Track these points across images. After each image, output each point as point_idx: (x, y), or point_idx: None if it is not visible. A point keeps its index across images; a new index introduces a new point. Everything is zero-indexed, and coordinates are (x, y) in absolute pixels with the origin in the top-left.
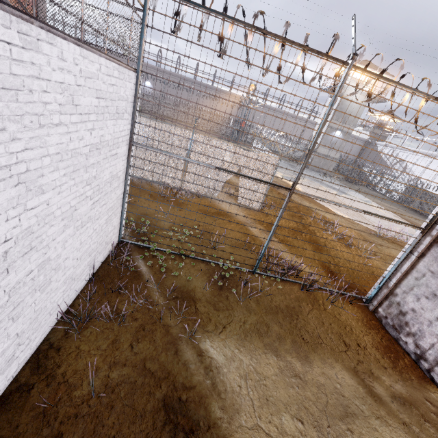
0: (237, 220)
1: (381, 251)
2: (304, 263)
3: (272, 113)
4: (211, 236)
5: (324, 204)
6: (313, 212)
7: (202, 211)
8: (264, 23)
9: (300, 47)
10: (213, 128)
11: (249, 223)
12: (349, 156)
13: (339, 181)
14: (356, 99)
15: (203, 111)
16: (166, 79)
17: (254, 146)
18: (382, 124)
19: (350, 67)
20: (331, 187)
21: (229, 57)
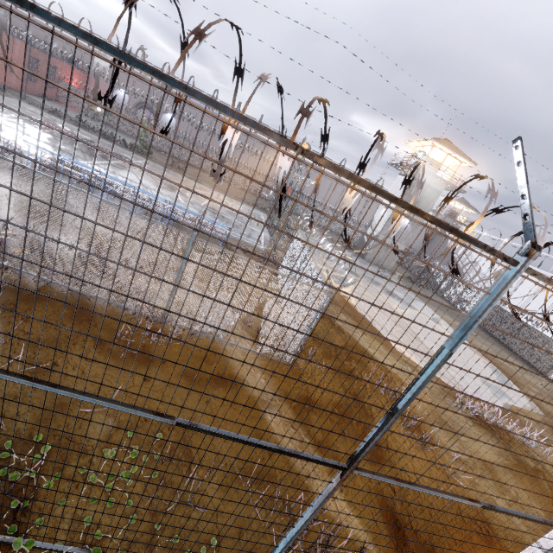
0: (248, 394)
1: (466, 447)
2: (352, 508)
3: (326, 180)
4: (187, 456)
5: (383, 332)
6: (372, 369)
7: (188, 375)
8: (325, 119)
9: (410, 211)
10: (250, 187)
11: (268, 401)
12: (414, 245)
13: (402, 282)
14: (430, 183)
15: (240, 164)
16: (37, 233)
17: (297, 242)
18: (455, 213)
19: (520, 271)
20: (392, 295)
21: (221, 205)
